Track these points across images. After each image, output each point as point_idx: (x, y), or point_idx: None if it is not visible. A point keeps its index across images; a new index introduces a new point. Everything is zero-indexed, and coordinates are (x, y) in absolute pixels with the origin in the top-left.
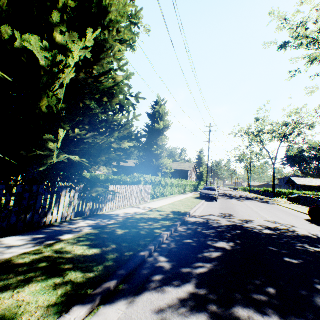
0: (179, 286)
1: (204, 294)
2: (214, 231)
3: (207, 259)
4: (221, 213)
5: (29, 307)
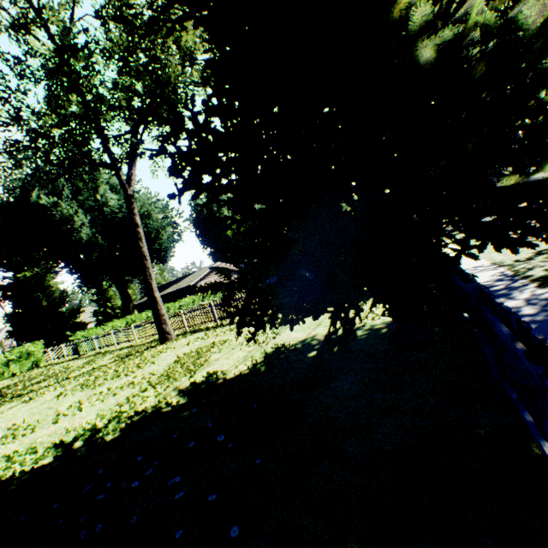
0: None
1: None
2: None
3: None
4: None
5: None
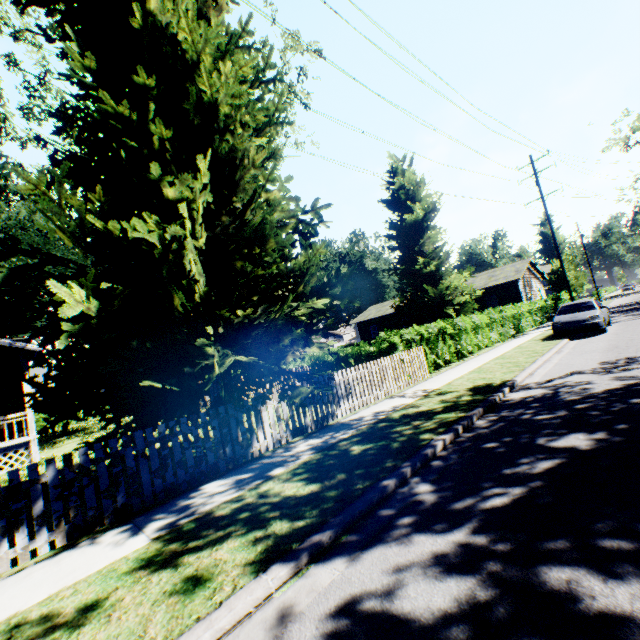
0: (441, 531)
1: (485, 543)
2: (564, 413)
3: (518, 477)
4: (604, 361)
5: (226, 566)
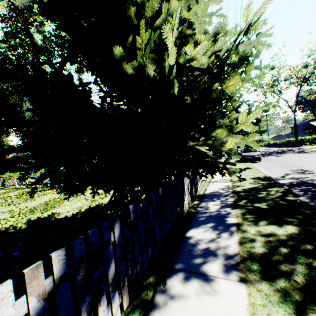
0: None
1: None
2: None
3: None
4: (291, 170)
5: None
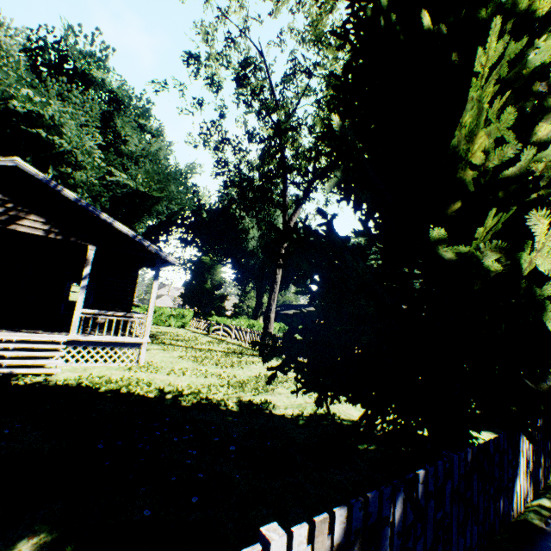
0: None
1: None
2: None
3: None
4: None
5: None
